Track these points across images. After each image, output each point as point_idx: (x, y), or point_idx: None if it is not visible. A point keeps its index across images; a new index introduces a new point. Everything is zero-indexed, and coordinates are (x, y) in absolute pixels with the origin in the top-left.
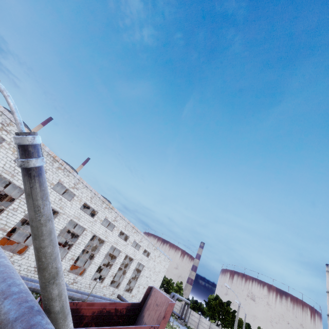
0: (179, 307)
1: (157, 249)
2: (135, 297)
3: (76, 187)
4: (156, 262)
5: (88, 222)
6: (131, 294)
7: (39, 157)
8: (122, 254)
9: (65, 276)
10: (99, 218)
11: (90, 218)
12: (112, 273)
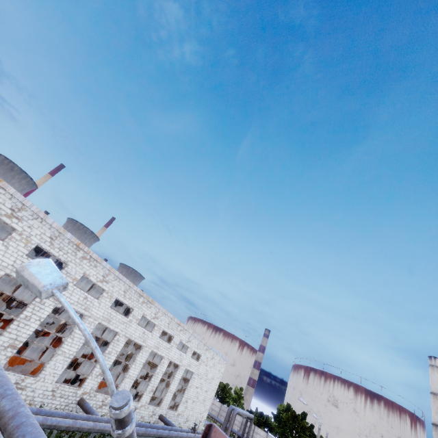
0: (239, 423)
1: (210, 348)
2: (182, 415)
3: (105, 280)
4: (209, 366)
5: (121, 323)
6: (176, 412)
7: (132, 418)
8: (165, 360)
9: (92, 398)
10: (135, 317)
11: (123, 318)
12: (152, 387)
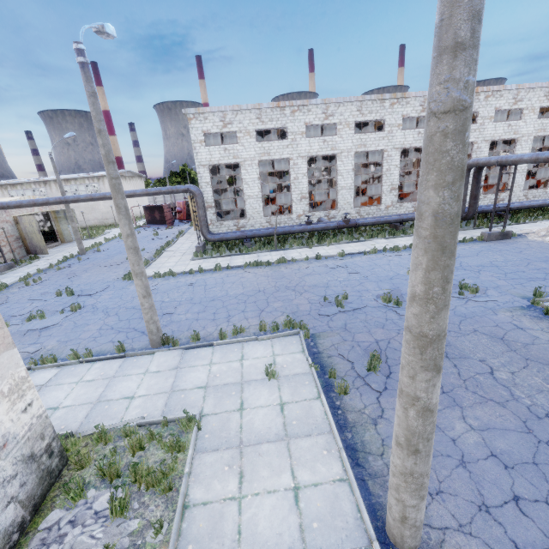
0: None
1: None
2: None
3: (518, 101)
4: None
5: None
6: None
7: None
8: None
9: None
10: None
11: None
12: None
